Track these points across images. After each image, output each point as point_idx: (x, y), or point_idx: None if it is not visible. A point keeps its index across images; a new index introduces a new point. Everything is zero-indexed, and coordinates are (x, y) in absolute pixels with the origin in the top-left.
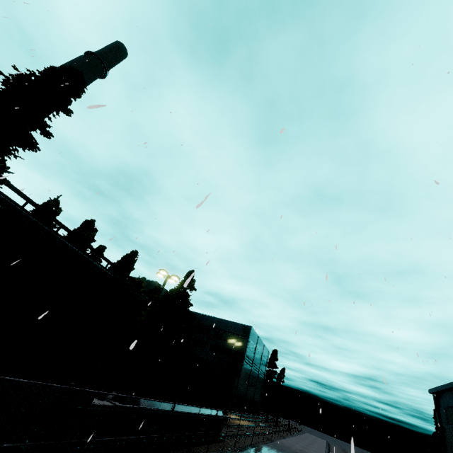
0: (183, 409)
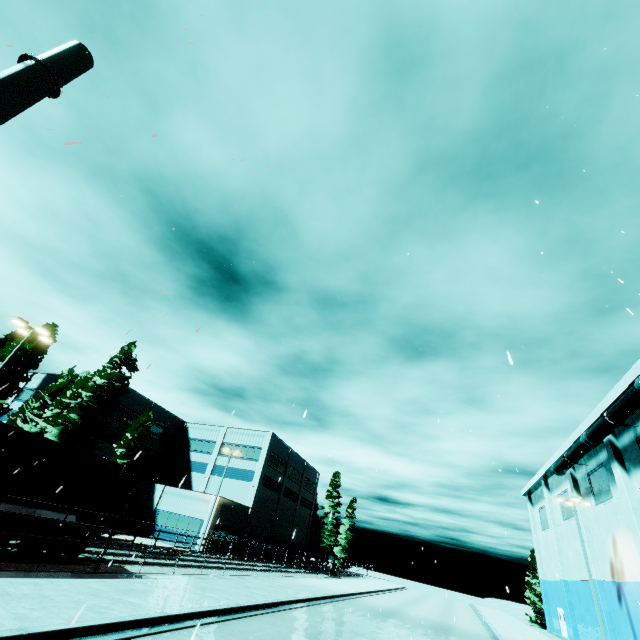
0: None
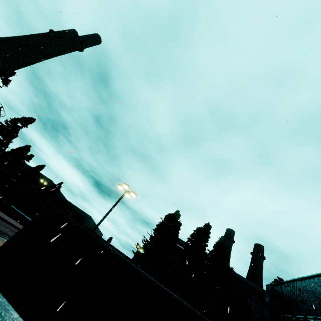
0: (23, 214)
